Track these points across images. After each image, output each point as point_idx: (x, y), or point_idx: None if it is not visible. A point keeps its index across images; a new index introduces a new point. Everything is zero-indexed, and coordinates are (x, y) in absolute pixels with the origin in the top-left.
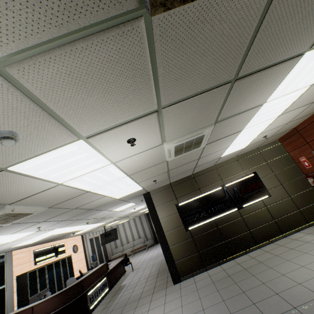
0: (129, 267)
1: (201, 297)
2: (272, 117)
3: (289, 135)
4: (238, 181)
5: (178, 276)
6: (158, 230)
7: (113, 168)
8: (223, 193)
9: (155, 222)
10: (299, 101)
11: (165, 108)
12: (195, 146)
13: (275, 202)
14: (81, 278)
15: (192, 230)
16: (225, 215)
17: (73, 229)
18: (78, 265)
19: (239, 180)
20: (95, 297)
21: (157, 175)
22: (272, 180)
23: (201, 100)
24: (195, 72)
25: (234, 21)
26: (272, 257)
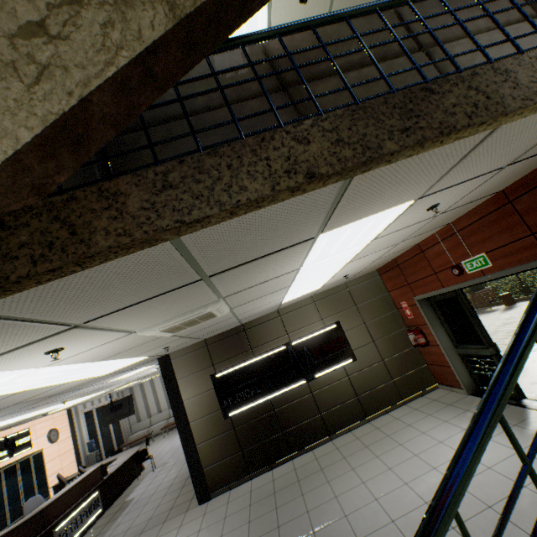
0: (152, 461)
1: (224, 534)
2: (335, 267)
3: (389, 267)
4: (312, 336)
5: (207, 491)
6: (180, 420)
7: (49, 369)
8: (288, 355)
9: (175, 407)
10: (369, 250)
11: (89, 322)
12: (206, 318)
13: (362, 369)
14: (43, 506)
15: (234, 417)
16: (287, 391)
17: (40, 412)
18: (58, 464)
19: (314, 334)
20: (73, 531)
21: (166, 344)
22: (361, 335)
23: (161, 300)
24: (109, 297)
25: (129, 264)
26: (338, 461)
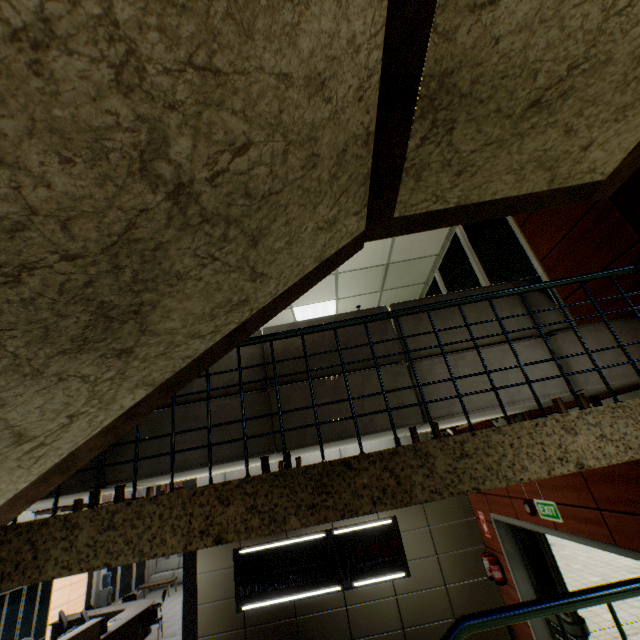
0: (163, 623)
1: None
2: None
3: None
4: (360, 528)
5: None
6: (188, 597)
7: None
8: (327, 547)
9: (187, 579)
10: None
11: None
12: None
13: (416, 591)
14: None
15: (248, 612)
16: (317, 595)
17: None
18: (67, 594)
19: (362, 526)
20: None
21: None
22: (422, 542)
23: None
24: None
25: None
26: None
